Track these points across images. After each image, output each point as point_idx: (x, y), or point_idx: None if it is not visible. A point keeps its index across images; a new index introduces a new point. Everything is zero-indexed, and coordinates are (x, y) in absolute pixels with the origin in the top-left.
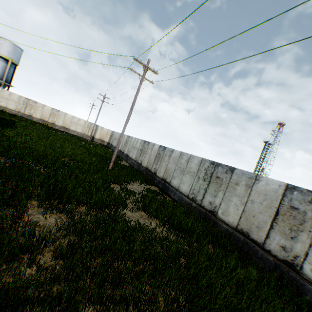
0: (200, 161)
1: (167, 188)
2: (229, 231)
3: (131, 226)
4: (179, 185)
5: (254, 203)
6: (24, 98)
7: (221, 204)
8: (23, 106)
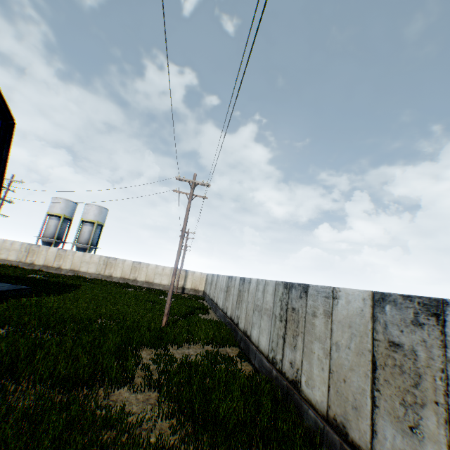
0: (274, 287)
1: (248, 347)
2: (319, 424)
3: (88, 414)
4: (258, 339)
5: (340, 347)
6: (104, 257)
7: (302, 364)
8: (103, 266)
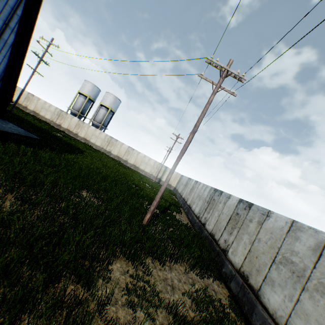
0: None
1: (249, 303)
2: None
3: None
4: (287, 318)
5: None
6: (108, 136)
7: None
8: (106, 143)
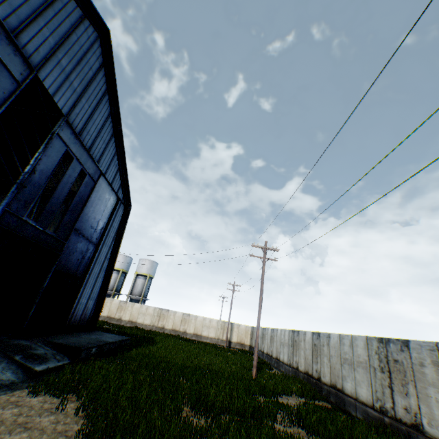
0: (365, 341)
1: (342, 399)
2: None
3: (279, 433)
4: (355, 390)
5: None
6: (157, 309)
7: (419, 407)
8: (156, 318)
